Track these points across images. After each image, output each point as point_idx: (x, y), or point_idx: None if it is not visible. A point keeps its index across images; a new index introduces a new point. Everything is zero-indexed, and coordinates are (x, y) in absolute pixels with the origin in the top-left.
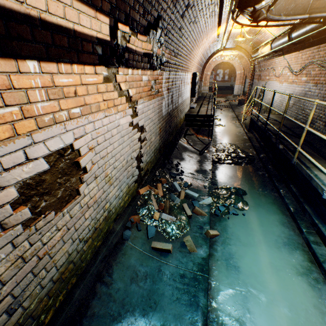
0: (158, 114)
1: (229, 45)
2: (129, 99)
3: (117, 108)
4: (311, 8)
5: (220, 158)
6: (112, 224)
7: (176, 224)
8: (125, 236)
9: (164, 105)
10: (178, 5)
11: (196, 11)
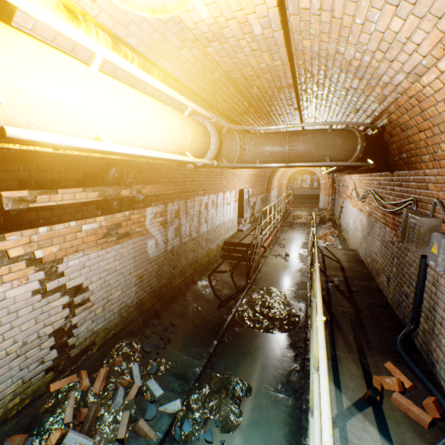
0: (133, 259)
1: None
2: (41, 259)
3: (3, 278)
4: (290, 156)
5: (244, 316)
6: None
7: None
8: None
9: (154, 244)
10: None
11: None
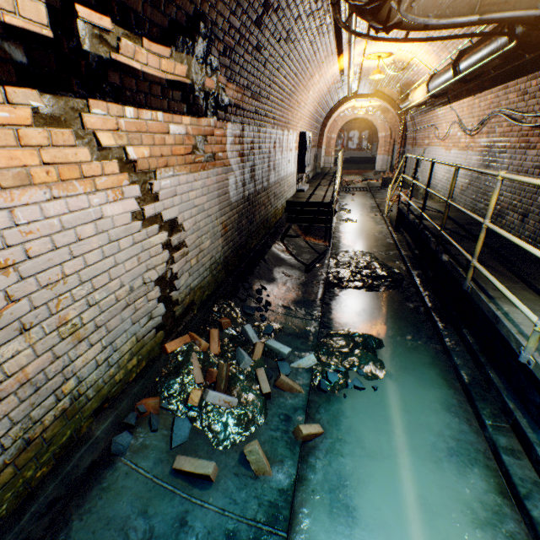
0: (218, 199)
1: (363, 89)
2: (132, 165)
3: (95, 182)
4: (484, 4)
5: (341, 277)
6: (87, 422)
7: (235, 415)
8: (116, 447)
9: (234, 183)
10: (243, 1)
11: (288, 20)
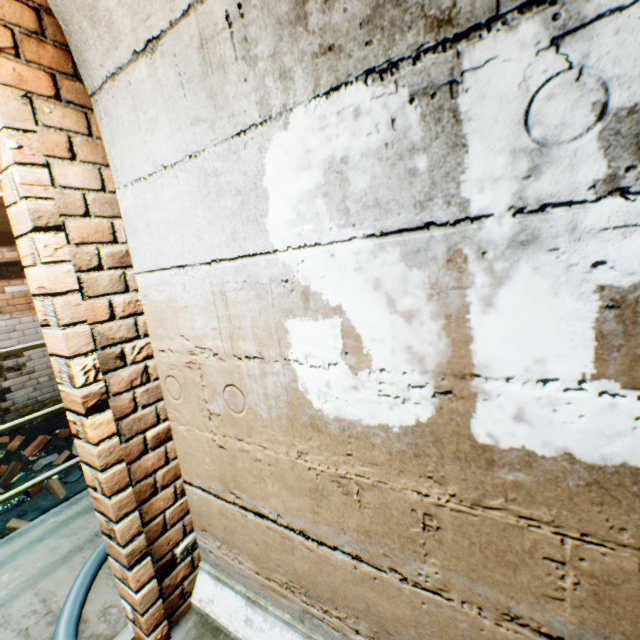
0: None
1: None
2: None
3: None
4: None
5: None
6: None
7: None
8: None
9: None
10: None
11: None
